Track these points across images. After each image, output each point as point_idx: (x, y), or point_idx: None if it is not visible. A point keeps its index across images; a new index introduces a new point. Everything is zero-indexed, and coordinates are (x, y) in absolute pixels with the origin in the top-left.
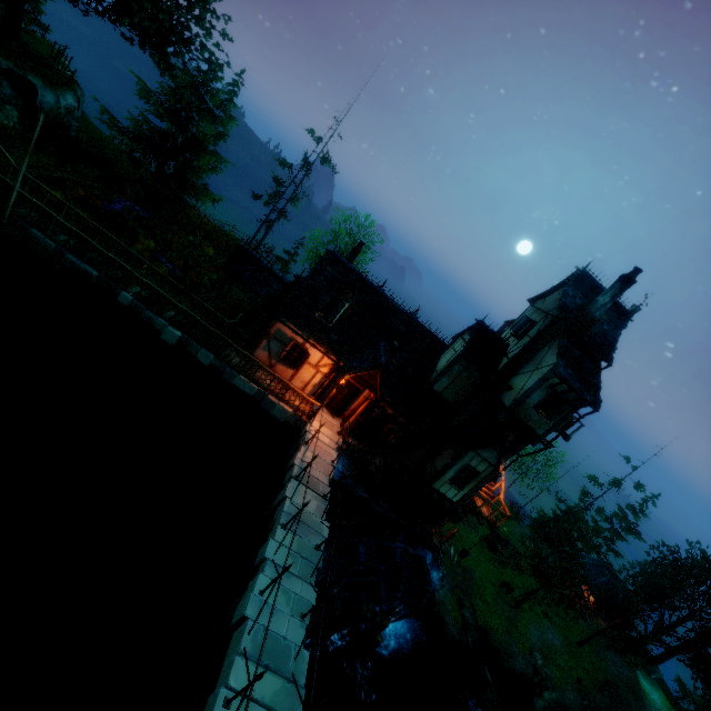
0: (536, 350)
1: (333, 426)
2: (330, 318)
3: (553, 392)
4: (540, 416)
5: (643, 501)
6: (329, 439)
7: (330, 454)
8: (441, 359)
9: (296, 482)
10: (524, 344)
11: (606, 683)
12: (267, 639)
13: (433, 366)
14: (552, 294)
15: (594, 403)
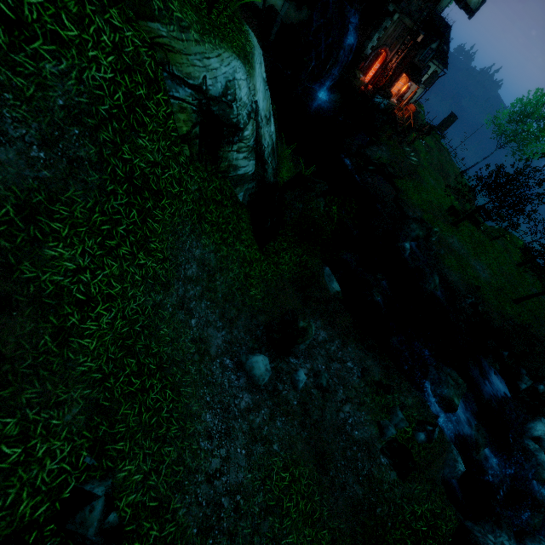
0: None
1: None
2: None
3: None
4: None
5: None
6: None
7: None
8: None
9: None
10: None
11: (519, 323)
12: None
13: None
14: None
15: None
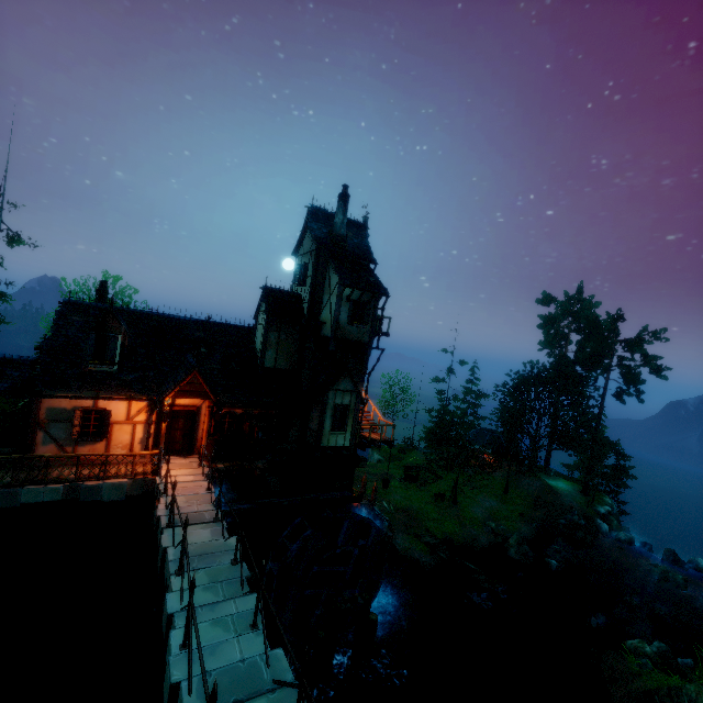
0: (321, 283)
1: (190, 463)
2: (109, 361)
3: (353, 302)
4: (356, 326)
5: (472, 371)
6: (192, 476)
7: (201, 486)
8: (256, 341)
9: (171, 530)
10: (310, 284)
11: (535, 501)
12: (219, 680)
13: (253, 350)
14: (305, 238)
15: (383, 292)
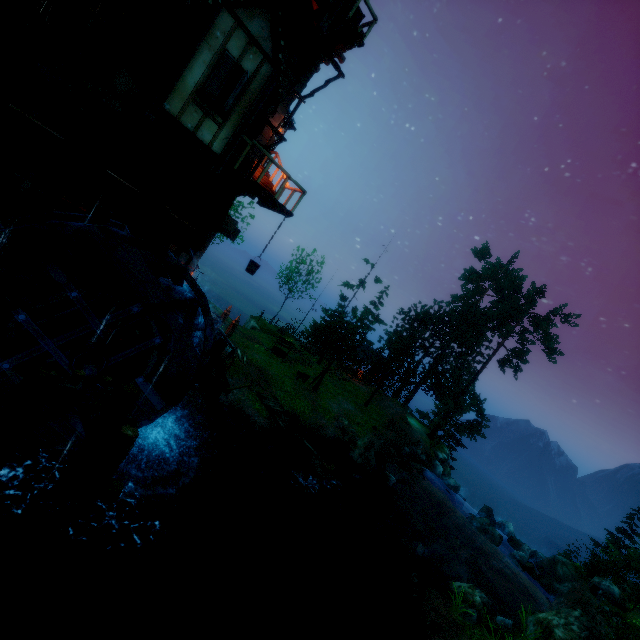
0: None
1: None
2: None
3: None
4: None
5: (380, 296)
6: None
7: None
8: None
9: None
10: None
11: (390, 422)
12: None
13: None
14: None
15: None
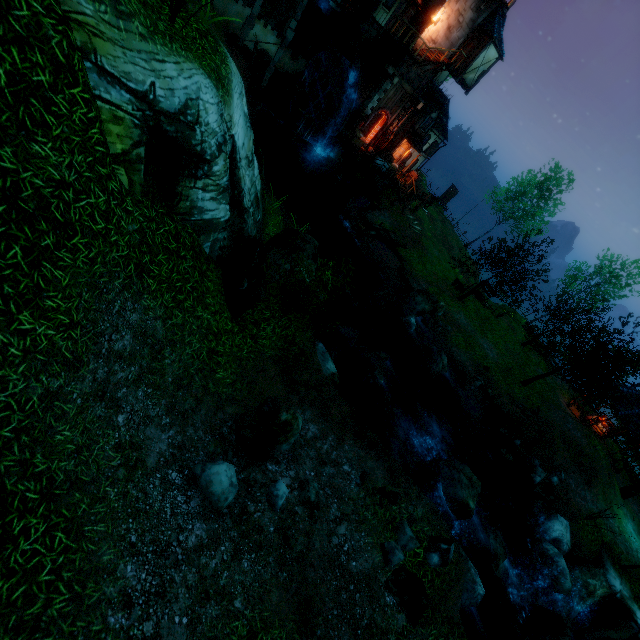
0: None
1: None
2: None
3: None
4: None
5: None
6: None
7: None
8: None
9: None
10: None
11: (529, 408)
12: None
13: None
14: None
15: None
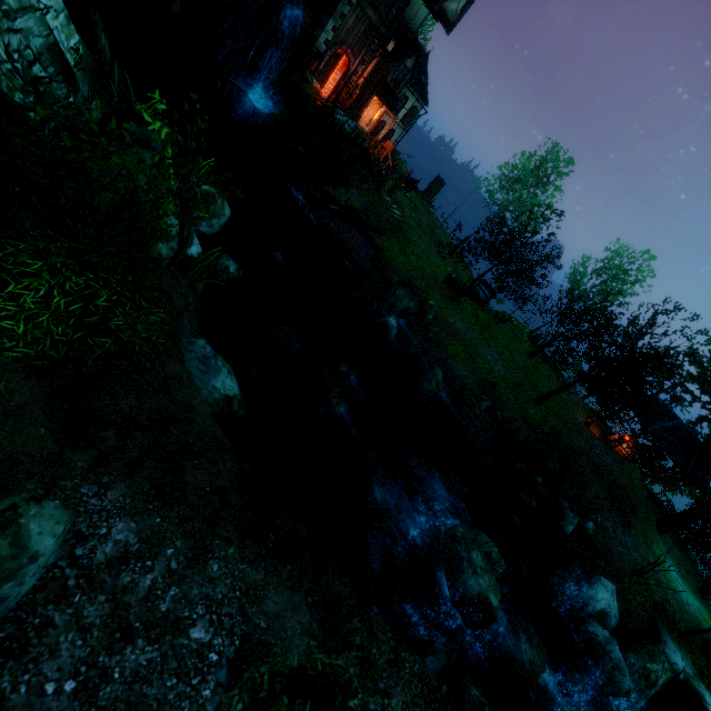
0: None
1: None
2: None
3: None
4: None
5: None
6: None
7: None
8: None
9: None
10: None
11: (549, 432)
12: None
13: None
14: None
15: None
